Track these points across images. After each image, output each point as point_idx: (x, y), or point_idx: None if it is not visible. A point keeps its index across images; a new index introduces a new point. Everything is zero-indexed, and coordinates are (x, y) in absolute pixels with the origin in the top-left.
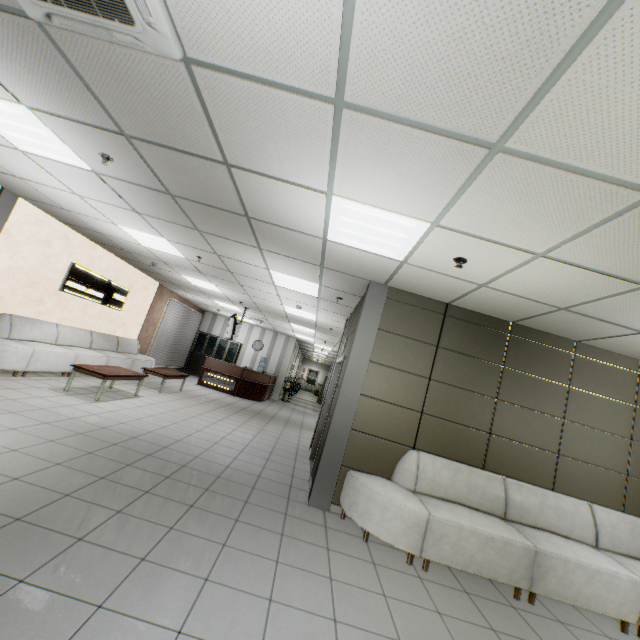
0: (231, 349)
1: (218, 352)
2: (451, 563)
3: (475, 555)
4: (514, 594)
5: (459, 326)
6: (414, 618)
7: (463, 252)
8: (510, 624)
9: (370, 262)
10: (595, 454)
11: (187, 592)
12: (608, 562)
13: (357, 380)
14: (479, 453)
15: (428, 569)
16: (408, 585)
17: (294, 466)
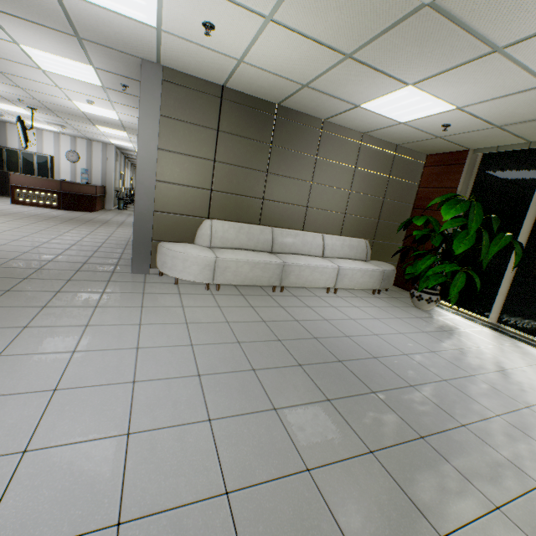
0: (41, 163)
1: (26, 168)
2: (234, 283)
3: (248, 275)
4: (272, 290)
5: (235, 110)
6: (201, 312)
7: (207, 14)
8: (264, 303)
9: (127, 30)
10: (329, 204)
11: (5, 337)
12: (324, 262)
13: (150, 168)
14: (256, 215)
15: (220, 290)
16: (202, 299)
17: (123, 252)
